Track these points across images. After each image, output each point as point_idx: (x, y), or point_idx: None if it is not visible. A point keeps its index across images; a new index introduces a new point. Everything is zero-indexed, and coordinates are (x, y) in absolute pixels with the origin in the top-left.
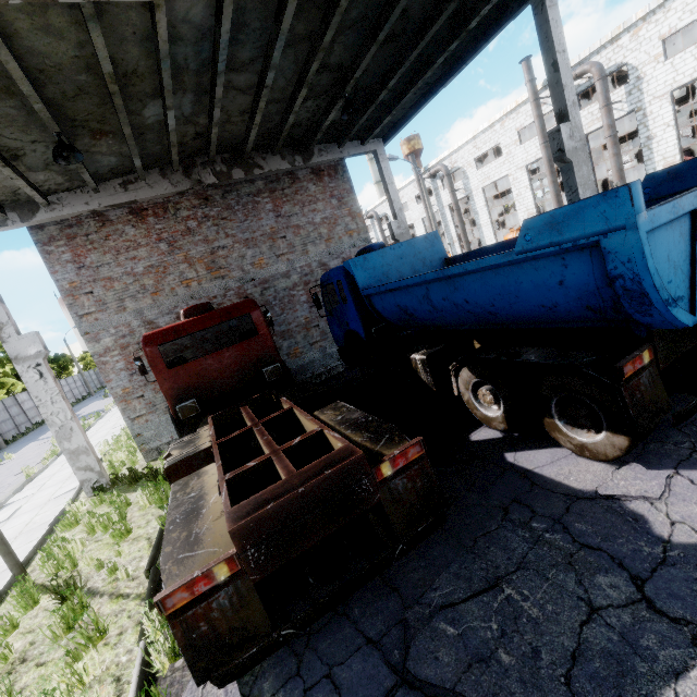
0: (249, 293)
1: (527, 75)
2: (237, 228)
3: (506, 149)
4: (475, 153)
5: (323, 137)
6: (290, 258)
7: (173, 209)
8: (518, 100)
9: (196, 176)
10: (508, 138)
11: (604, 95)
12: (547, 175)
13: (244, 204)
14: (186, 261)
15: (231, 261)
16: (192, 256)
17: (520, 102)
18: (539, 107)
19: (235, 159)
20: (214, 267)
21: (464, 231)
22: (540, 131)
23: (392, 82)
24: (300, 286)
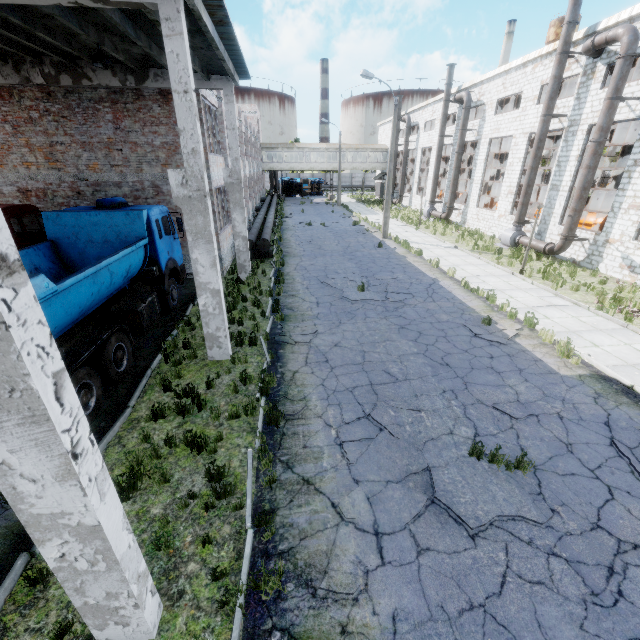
0: (82, 190)
1: (569, 13)
2: (76, 129)
3: (524, 103)
4: (501, 92)
5: (156, 63)
6: (124, 171)
7: (18, 96)
8: (557, 43)
9: (25, 73)
10: (531, 90)
11: (616, 82)
12: (530, 157)
13: (85, 108)
14: (28, 146)
15: (68, 158)
16: (33, 143)
17: (556, 47)
18: (562, 64)
19: (65, 64)
20: (52, 158)
21: (455, 180)
22: (548, 98)
23: (139, 43)
24: (130, 198)
